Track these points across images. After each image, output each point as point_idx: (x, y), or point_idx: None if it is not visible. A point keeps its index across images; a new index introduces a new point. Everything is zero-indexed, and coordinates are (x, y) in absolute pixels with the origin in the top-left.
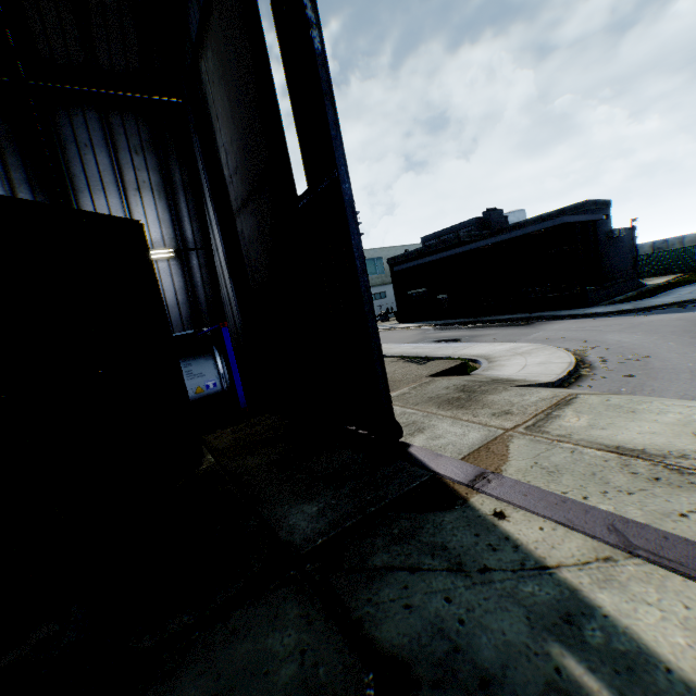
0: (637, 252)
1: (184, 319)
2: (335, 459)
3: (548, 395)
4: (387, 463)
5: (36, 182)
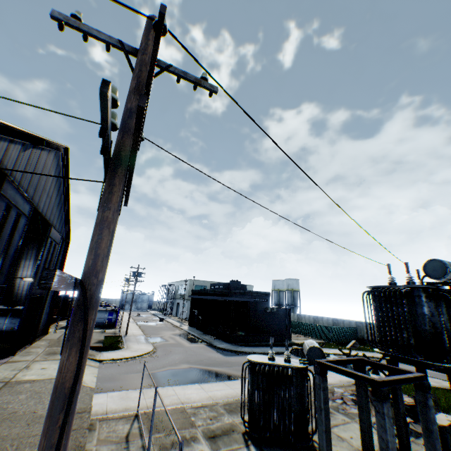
0: (327, 322)
1: None
2: None
3: None
4: (1, 358)
5: None
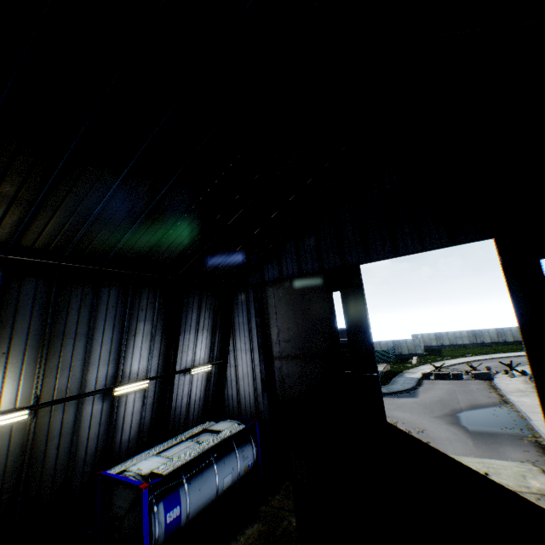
0: None
1: (200, 409)
2: None
3: None
4: None
5: (165, 328)
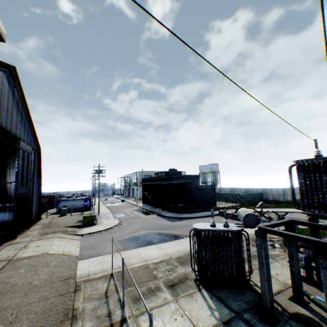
0: (241, 191)
1: None
2: (3, 239)
3: (55, 236)
4: (5, 242)
5: None
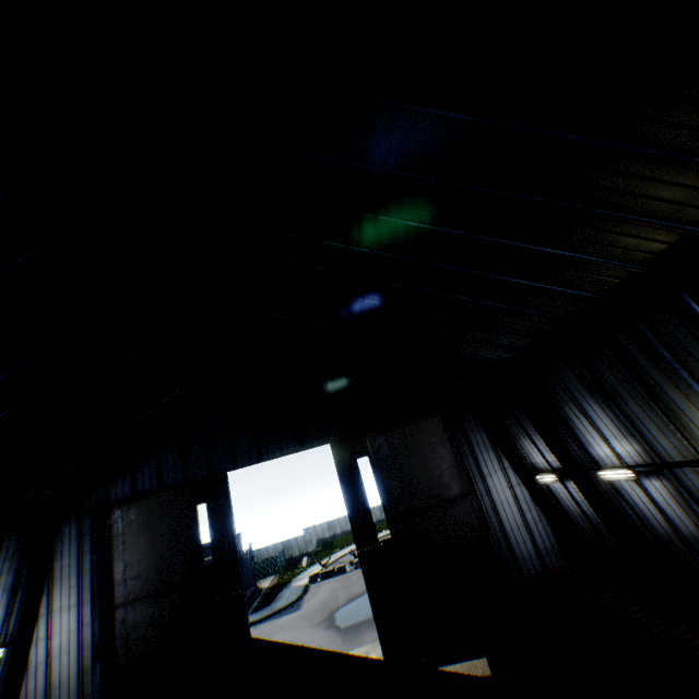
0: None
1: None
2: None
3: None
4: None
5: None
